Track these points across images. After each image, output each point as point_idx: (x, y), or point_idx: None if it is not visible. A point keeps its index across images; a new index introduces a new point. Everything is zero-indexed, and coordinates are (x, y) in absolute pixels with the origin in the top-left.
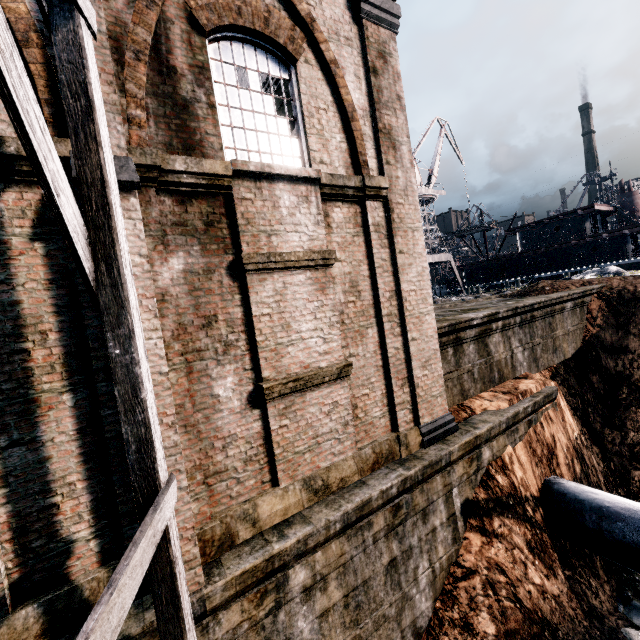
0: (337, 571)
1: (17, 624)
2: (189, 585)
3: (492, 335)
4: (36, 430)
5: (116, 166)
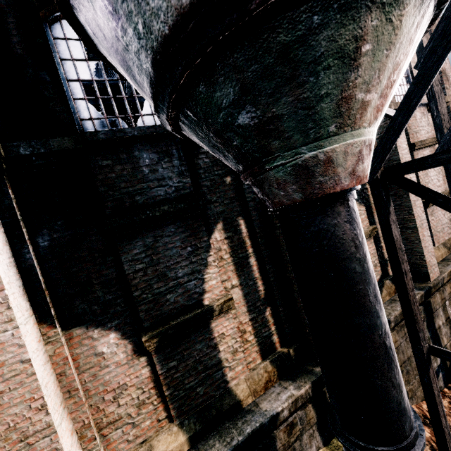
0: None
1: (387, 285)
2: (436, 273)
3: None
4: (373, 218)
5: (391, 111)
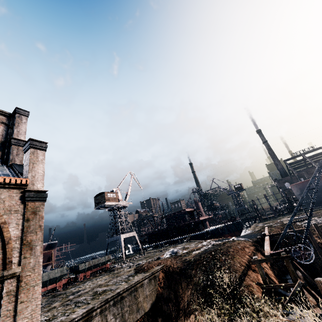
0: None
1: None
2: None
3: (94, 318)
4: None
5: None
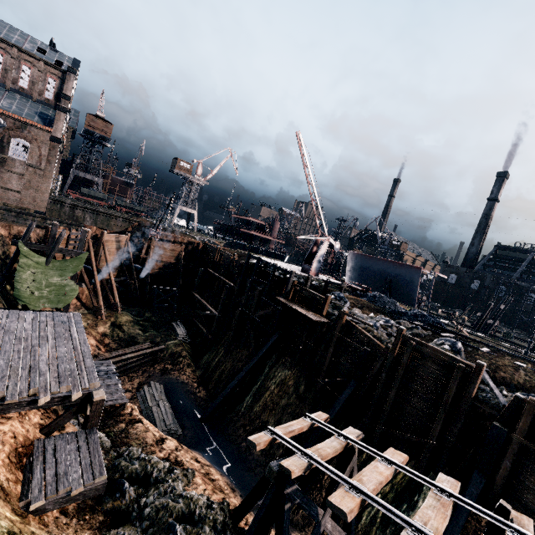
0: (2, 214)
1: None
2: None
3: (78, 210)
4: None
5: None
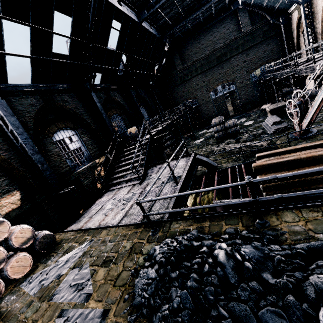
0: None
1: None
2: None
3: None
4: None
5: None
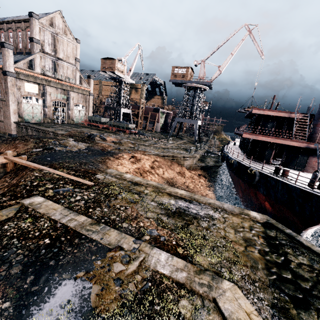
0: None
1: None
2: None
3: (29, 129)
4: None
5: None
